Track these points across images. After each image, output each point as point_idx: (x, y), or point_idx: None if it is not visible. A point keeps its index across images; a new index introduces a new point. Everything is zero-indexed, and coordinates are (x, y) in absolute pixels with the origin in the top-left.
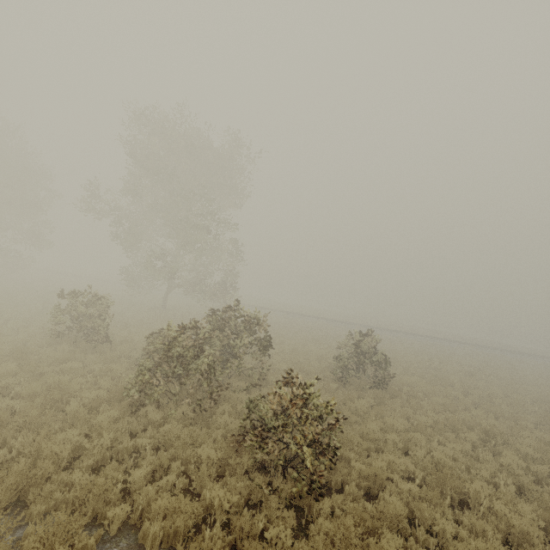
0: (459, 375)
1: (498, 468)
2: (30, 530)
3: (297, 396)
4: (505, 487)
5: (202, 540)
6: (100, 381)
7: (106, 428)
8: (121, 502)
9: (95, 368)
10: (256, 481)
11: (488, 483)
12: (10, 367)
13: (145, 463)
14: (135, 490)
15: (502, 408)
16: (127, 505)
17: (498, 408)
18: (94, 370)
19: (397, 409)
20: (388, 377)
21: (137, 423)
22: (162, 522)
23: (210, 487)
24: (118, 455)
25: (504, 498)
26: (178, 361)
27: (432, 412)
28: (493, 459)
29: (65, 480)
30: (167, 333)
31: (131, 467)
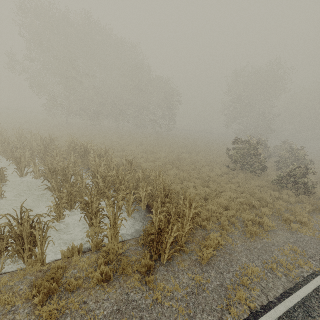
0: None
1: None
2: None
3: None
4: None
5: None
6: None
7: None
8: None
9: None
10: None
11: None
12: None
13: None
14: None
15: None
16: None
17: None
18: None
19: None
20: None
21: None
22: None
23: None
24: None
25: None
26: None
27: None
28: None
29: None
30: None
31: None
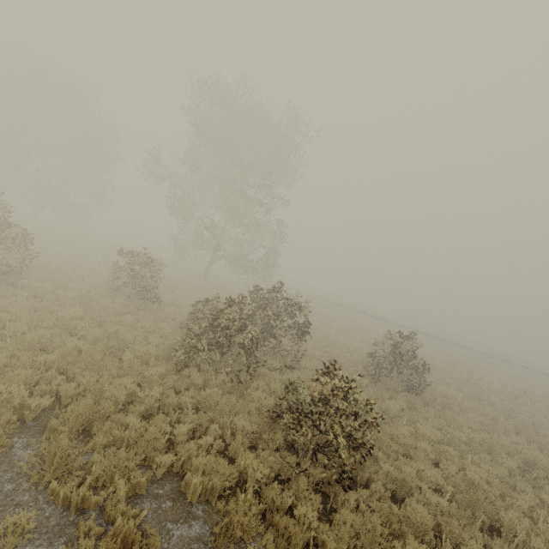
0: (500, 396)
1: (536, 503)
2: (95, 458)
3: (338, 389)
4: (544, 525)
5: (235, 502)
6: (150, 337)
7: (156, 382)
8: (166, 450)
9: (146, 324)
10: (287, 460)
11: (523, 515)
12: (78, 311)
13: (188, 421)
14: (178, 442)
15: (547, 440)
16: (173, 455)
17: (543, 440)
18: (145, 326)
19: (429, 418)
20: (424, 384)
21: (181, 382)
22: (201, 476)
23: (243, 455)
24: (164, 407)
25: (541, 535)
26: (222, 332)
27: (469, 429)
28: (532, 492)
29: (122, 421)
30: (215, 304)
31: (174, 421)
